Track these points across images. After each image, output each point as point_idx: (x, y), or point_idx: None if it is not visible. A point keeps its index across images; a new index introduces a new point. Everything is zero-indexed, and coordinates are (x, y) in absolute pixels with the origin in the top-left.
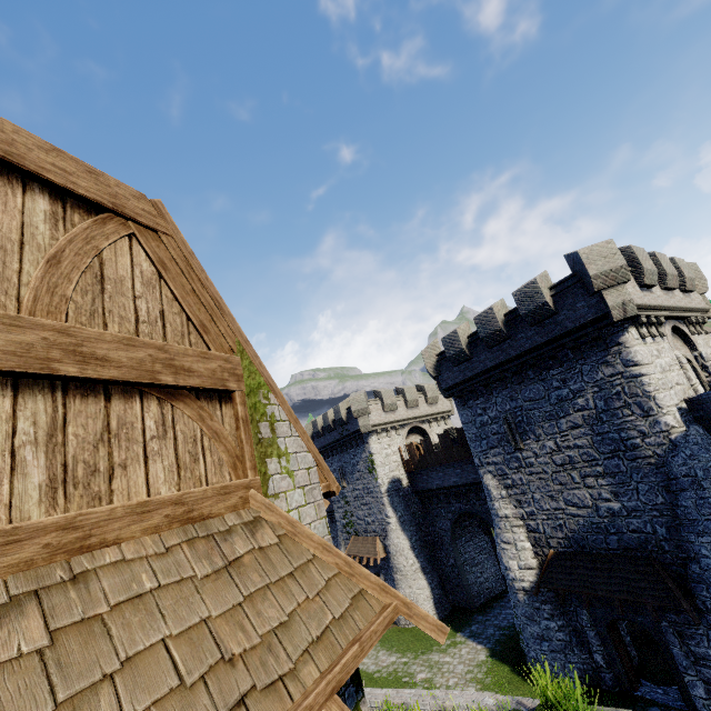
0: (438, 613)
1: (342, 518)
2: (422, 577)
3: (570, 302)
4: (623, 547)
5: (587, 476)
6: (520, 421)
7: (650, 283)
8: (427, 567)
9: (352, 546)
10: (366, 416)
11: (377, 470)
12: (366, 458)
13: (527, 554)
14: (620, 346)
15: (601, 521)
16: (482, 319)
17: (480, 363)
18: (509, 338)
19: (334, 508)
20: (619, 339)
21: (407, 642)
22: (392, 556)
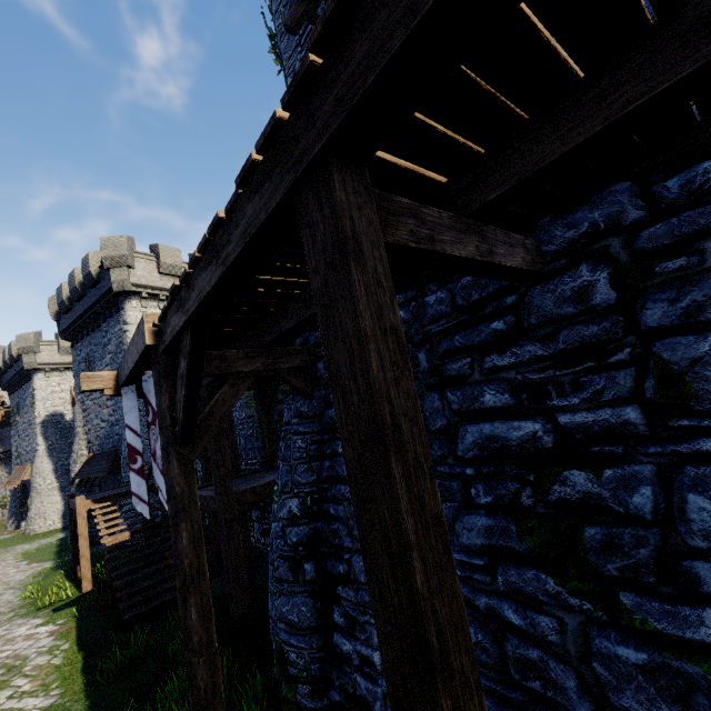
0: (65, 522)
1: (15, 451)
2: (58, 494)
3: (105, 274)
4: (114, 445)
5: (108, 399)
6: (92, 361)
7: (169, 273)
8: (68, 486)
9: (14, 474)
10: (32, 354)
11: (36, 404)
12: (31, 393)
13: (83, 459)
14: (123, 310)
15: (109, 430)
16: (71, 277)
17: (75, 313)
18: (83, 295)
19: (12, 442)
20: (123, 305)
21: (13, 542)
22: (33, 477)
